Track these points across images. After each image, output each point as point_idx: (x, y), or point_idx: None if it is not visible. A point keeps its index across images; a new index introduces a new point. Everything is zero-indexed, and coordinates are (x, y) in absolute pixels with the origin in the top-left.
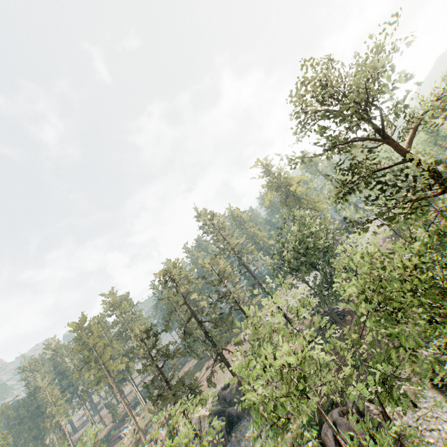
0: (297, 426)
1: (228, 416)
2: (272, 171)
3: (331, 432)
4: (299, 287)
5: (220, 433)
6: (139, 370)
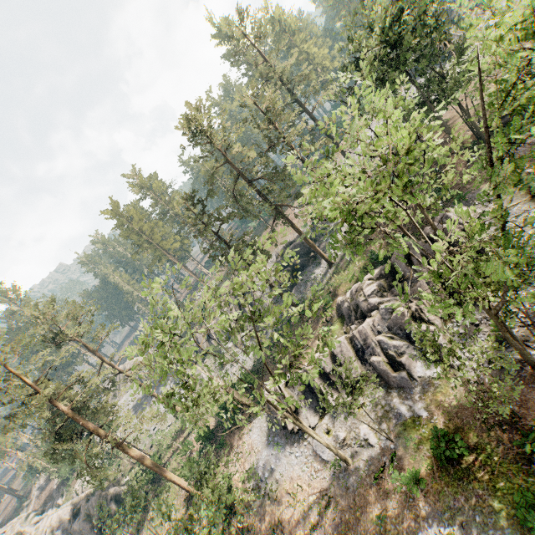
0: (364, 262)
1: (293, 267)
2: None
3: (402, 256)
4: (373, 128)
5: (295, 257)
6: (195, 236)
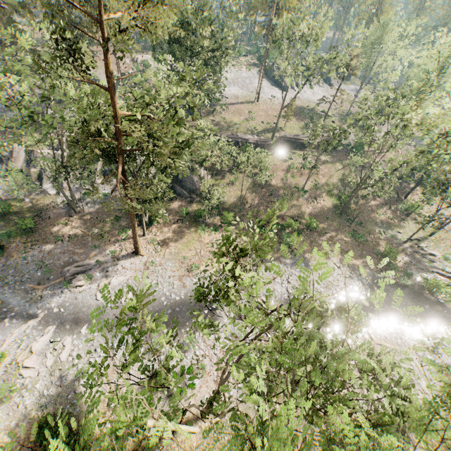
0: None
1: None
2: None
3: None
4: None
5: None
6: None
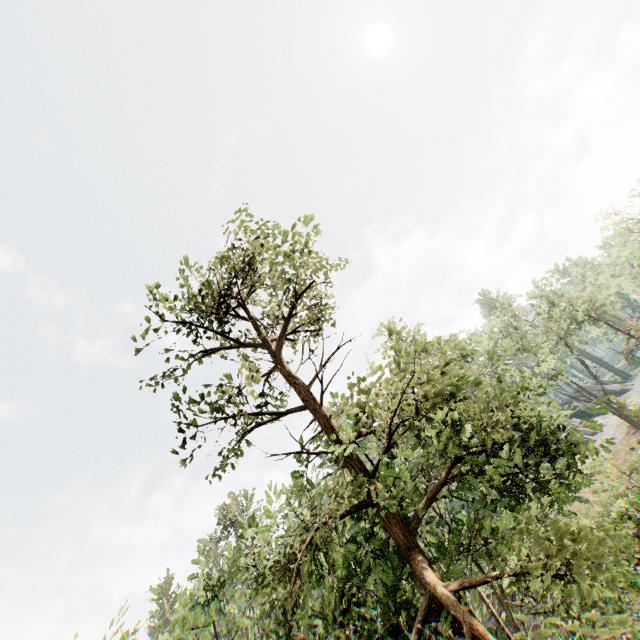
0: None
1: None
2: (402, 337)
3: None
4: None
5: None
6: None
